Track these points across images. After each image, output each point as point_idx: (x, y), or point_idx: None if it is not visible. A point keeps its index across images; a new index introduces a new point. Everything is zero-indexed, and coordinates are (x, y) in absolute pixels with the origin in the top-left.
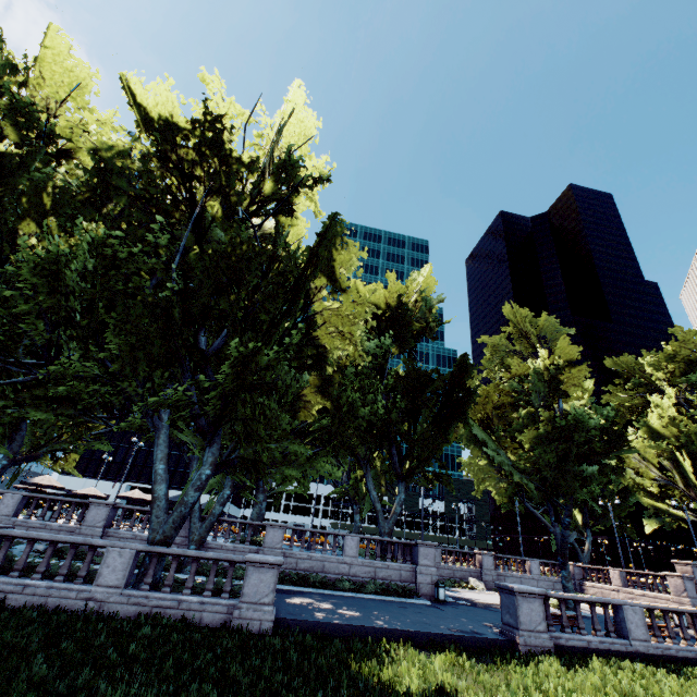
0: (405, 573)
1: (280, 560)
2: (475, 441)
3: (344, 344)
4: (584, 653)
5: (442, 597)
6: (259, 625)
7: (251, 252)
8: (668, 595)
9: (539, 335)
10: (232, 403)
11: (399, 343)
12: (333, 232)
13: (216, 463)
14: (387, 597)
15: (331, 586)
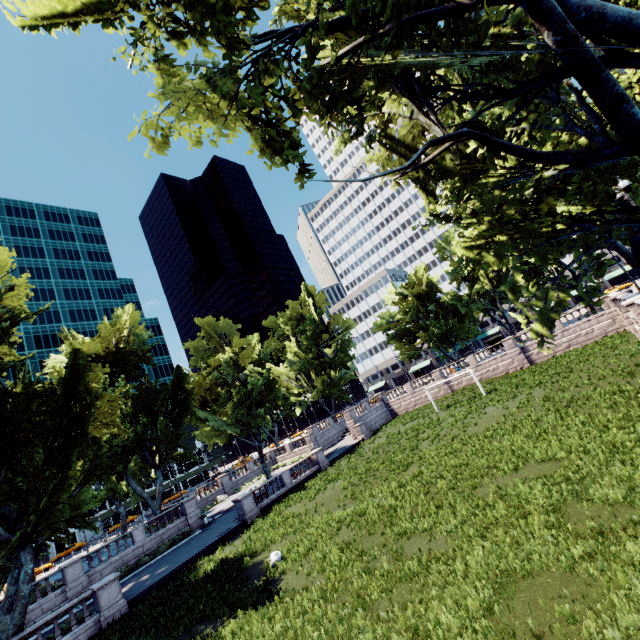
0: (181, 524)
1: (118, 574)
2: (200, 419)
3: (110, 429)
4: (272, 504)
5: (207, 522)
6: (120, 612)
7: (7, 400)
8: (307, 445)
9: (222, 333)
10: (47, 514)
11: (126, 375)
12: (78, 362)
13: (34, 556)
14: (176, 546)
15: (137, 567)
